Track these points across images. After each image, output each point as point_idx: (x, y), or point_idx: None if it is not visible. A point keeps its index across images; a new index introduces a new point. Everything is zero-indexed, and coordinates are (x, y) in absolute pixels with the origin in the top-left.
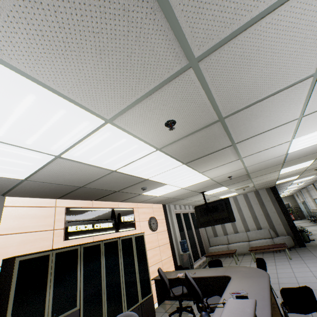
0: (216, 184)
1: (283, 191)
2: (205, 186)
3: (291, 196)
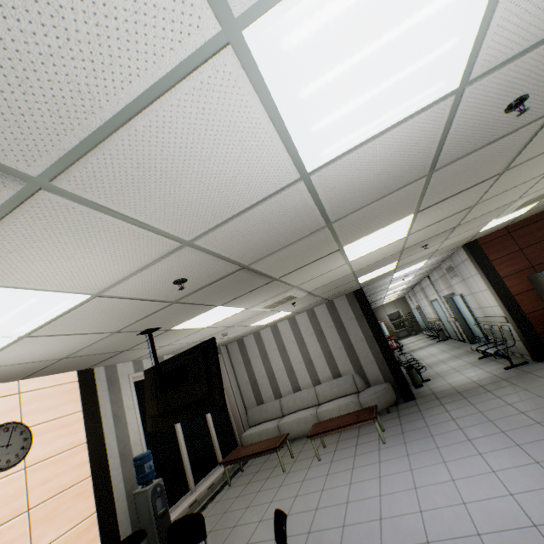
0: (170, 304)
1: (385, 294)
2: (138, 316)
3: (402, 299)
